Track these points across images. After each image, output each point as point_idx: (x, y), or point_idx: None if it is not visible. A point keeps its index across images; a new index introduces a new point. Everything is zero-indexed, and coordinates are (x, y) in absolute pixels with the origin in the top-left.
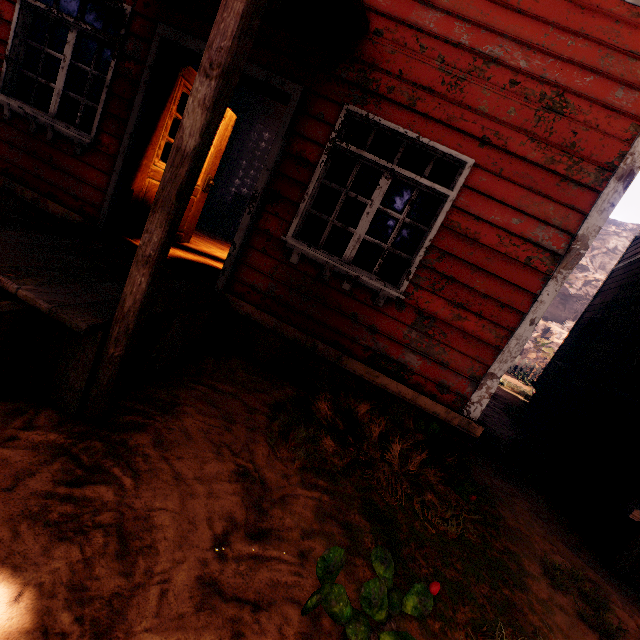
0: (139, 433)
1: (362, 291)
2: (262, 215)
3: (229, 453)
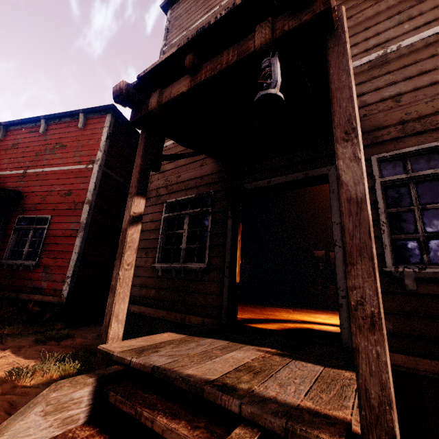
0: None
1: (27, 267)
2: None
3: None
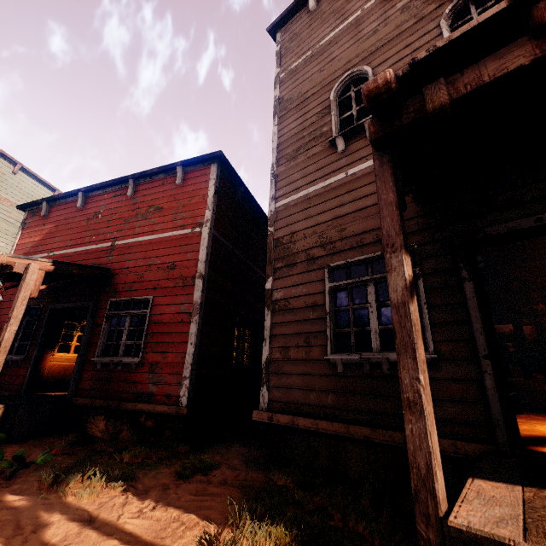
0: None
1: (127, 366)
2: (87, 354)
3: None
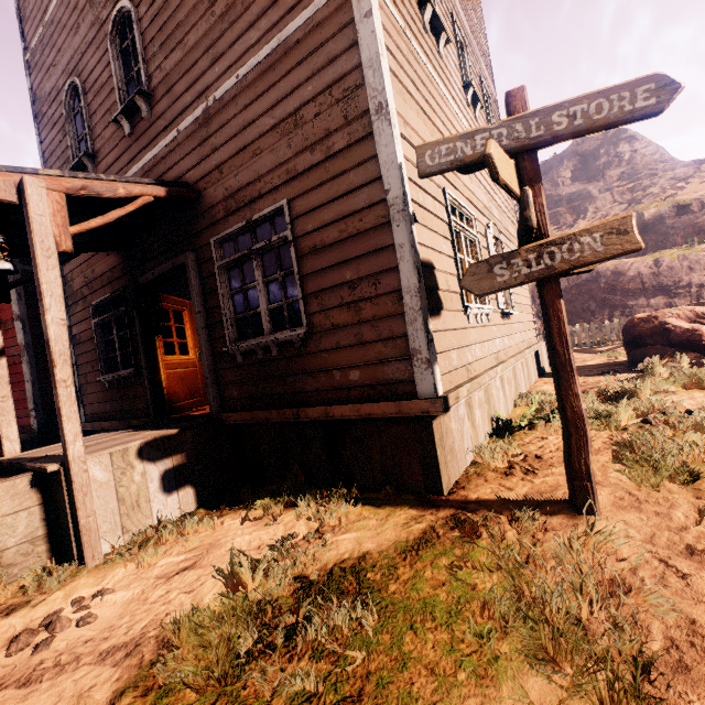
0: None
1: None
2: None
3: None
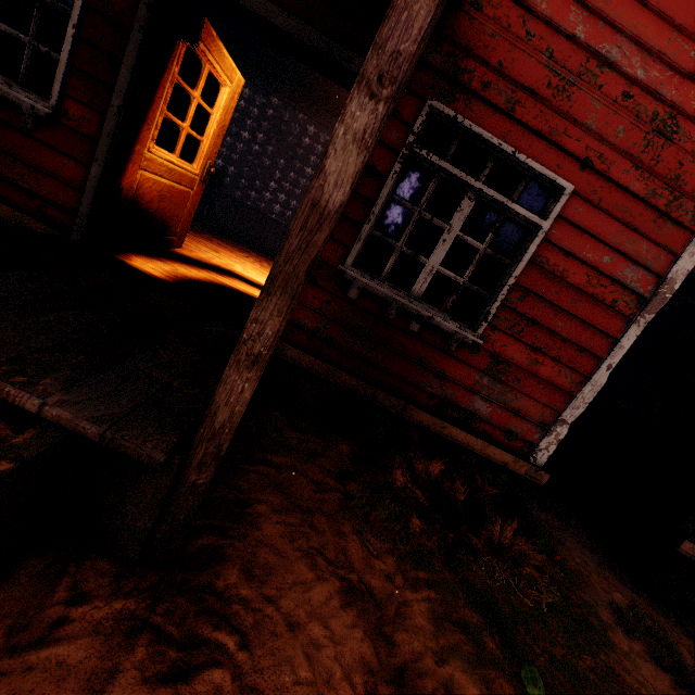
0: (223, 566)
1: (432, 332)
2: None
3: (326, 564)
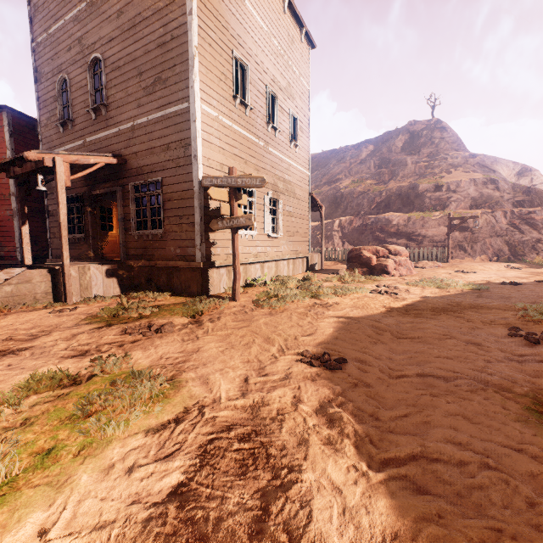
0: None
1: None
2: None
3: None
